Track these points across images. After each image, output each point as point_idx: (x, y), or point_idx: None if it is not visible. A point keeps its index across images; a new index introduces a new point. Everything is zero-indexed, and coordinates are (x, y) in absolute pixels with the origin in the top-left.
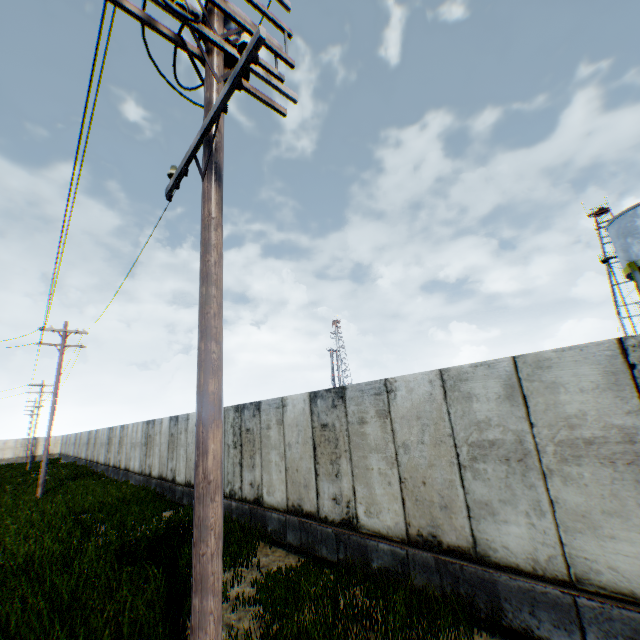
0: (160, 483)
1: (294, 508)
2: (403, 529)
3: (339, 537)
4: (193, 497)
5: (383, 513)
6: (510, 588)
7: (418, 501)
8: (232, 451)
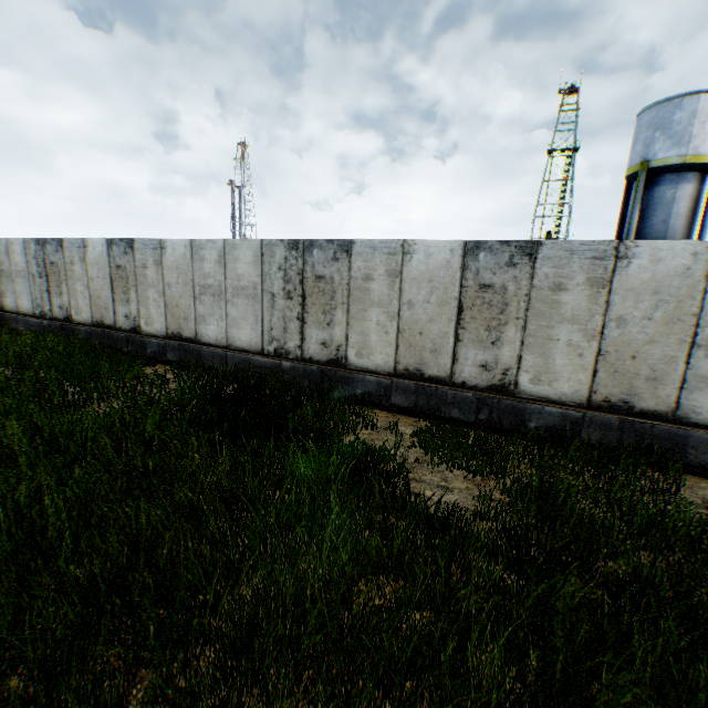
0: (101, 332)
1: (408, 373)
2: (583, 396)
3: (483, 402)
4: (191, 353)
5: (559, 382)
6: (701, 441)
7: (616, 373)
8: (282, 302)
